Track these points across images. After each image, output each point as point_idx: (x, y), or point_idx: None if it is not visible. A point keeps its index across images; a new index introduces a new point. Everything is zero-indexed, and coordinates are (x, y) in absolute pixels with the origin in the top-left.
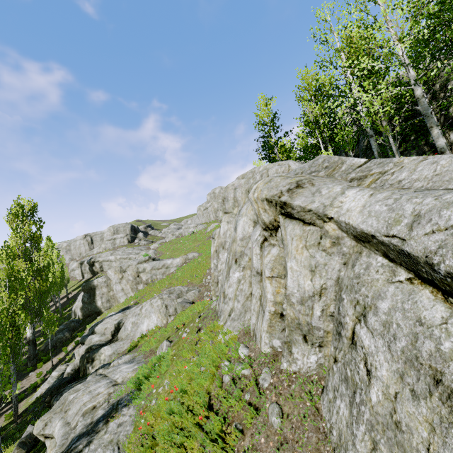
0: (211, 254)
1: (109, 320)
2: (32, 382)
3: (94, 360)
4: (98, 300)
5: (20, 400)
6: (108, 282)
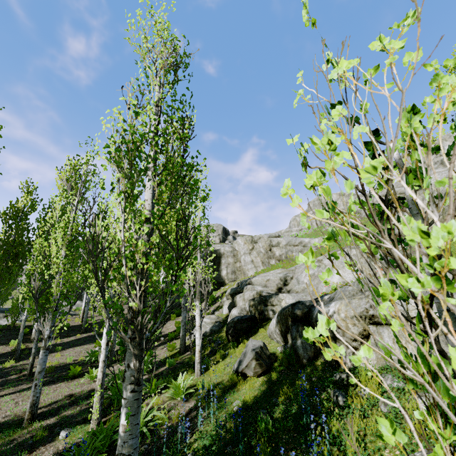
0: None
1: (267, 274)
2: (170, 329)
3: (273, 305)
4: (223, 269)
5: (170, 339)
6: (235, 253)
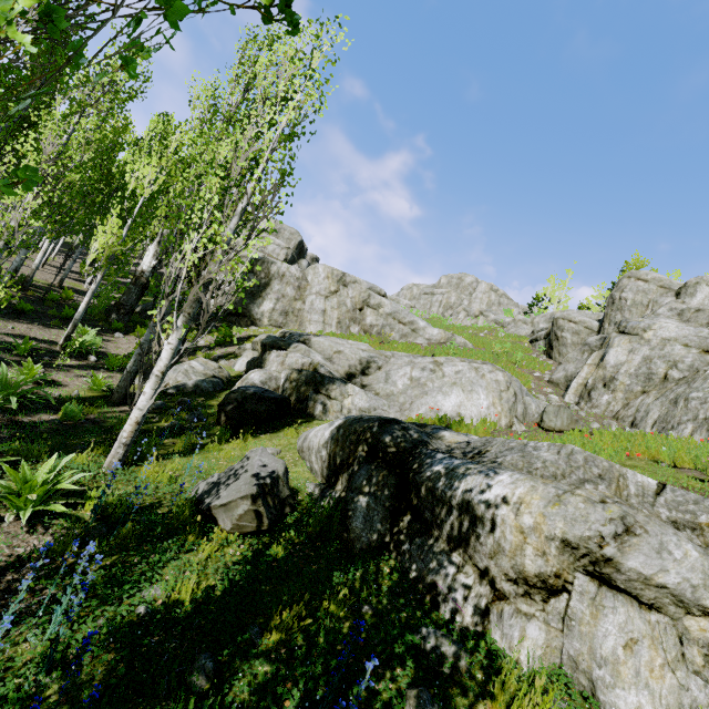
0: (609, 360)
1: (342, 341)
2: (122, 351)
3: (329, 396)
4: (269, 299)
5: (109, 367)
6: (303, 284)
